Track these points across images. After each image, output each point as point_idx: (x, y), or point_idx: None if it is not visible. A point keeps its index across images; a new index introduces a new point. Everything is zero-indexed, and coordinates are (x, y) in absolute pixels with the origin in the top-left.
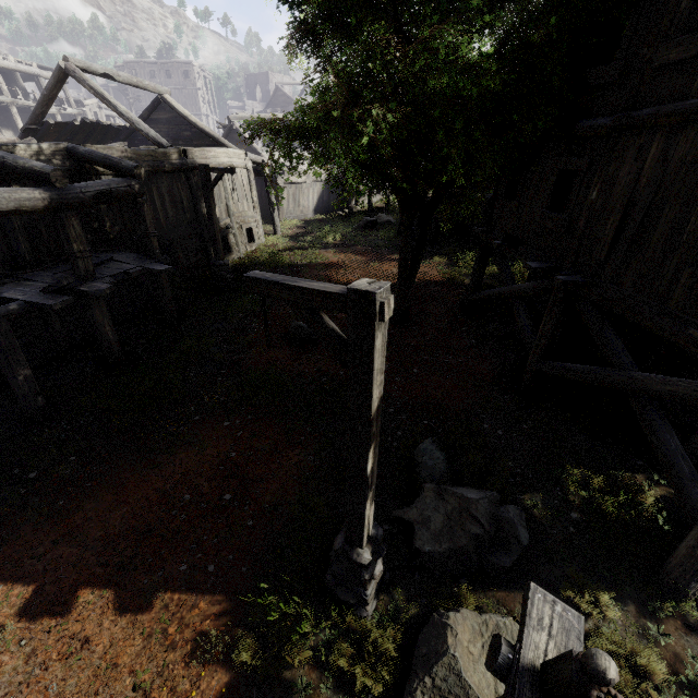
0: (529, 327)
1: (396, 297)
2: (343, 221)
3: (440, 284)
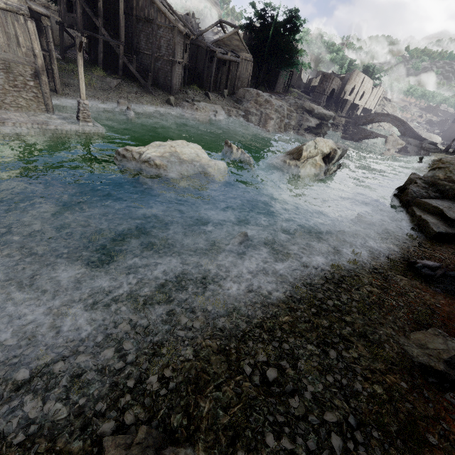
0: None
1: None
2: None
3: None
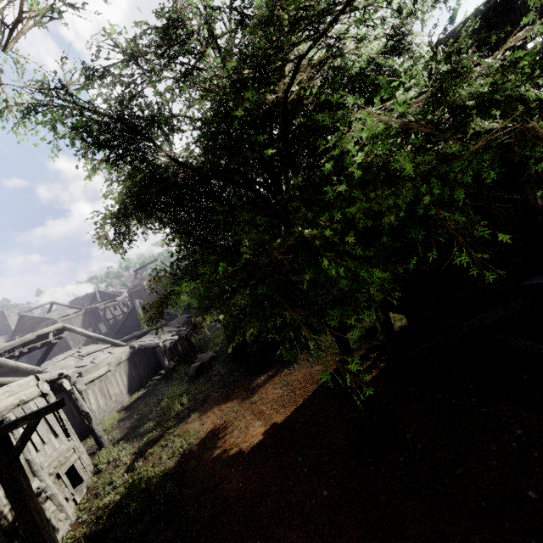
0: (536, 346)
1: (367, 413)
2: (167, 383)
3: (339, 373)
